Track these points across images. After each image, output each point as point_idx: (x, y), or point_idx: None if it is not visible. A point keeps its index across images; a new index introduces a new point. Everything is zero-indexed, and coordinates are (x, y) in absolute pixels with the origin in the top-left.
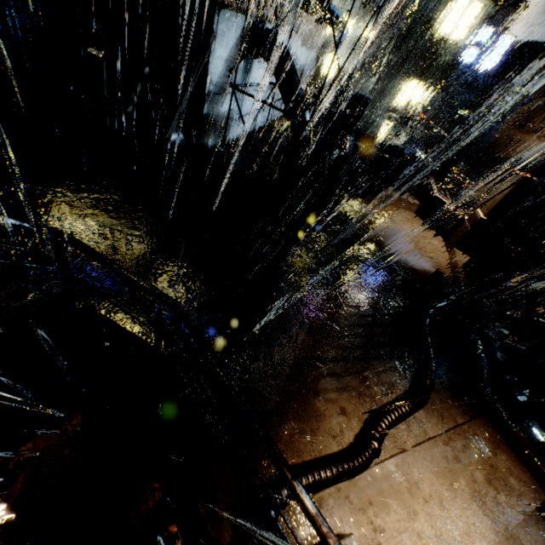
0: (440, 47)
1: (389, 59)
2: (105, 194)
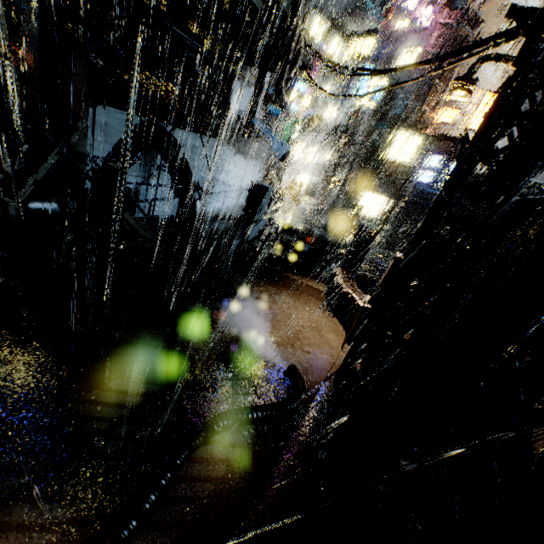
0: (391, 167)
1: (346, 175)
2: None
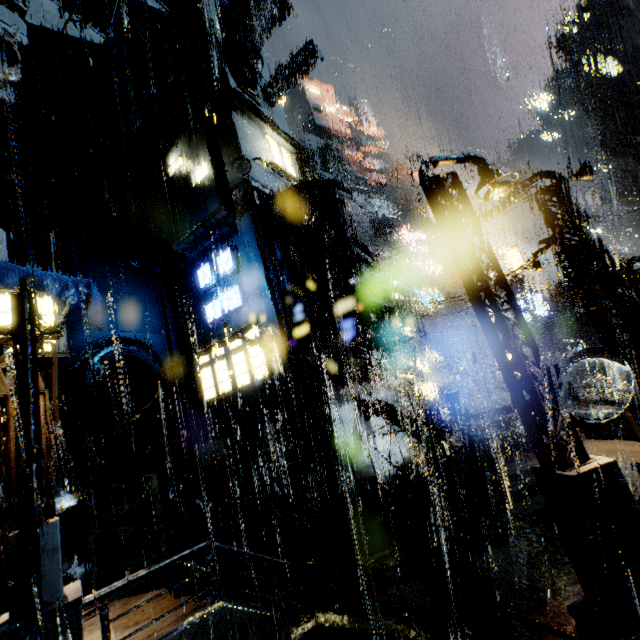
0: None
1: (467, 360)
2: (314, 559)
